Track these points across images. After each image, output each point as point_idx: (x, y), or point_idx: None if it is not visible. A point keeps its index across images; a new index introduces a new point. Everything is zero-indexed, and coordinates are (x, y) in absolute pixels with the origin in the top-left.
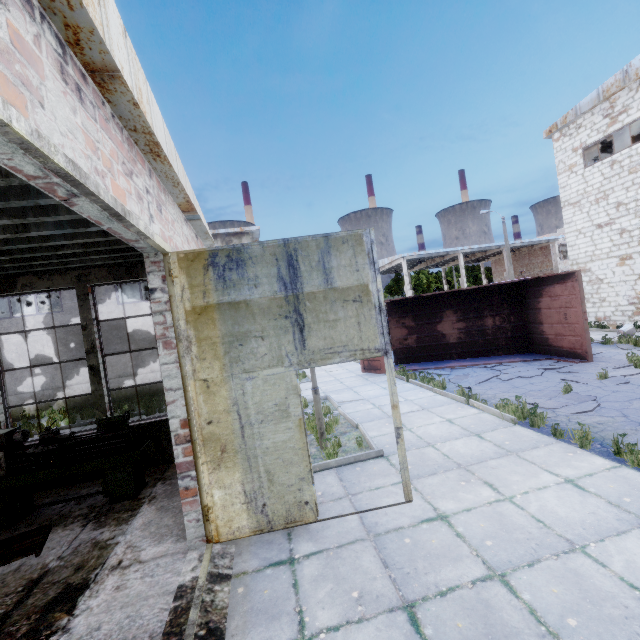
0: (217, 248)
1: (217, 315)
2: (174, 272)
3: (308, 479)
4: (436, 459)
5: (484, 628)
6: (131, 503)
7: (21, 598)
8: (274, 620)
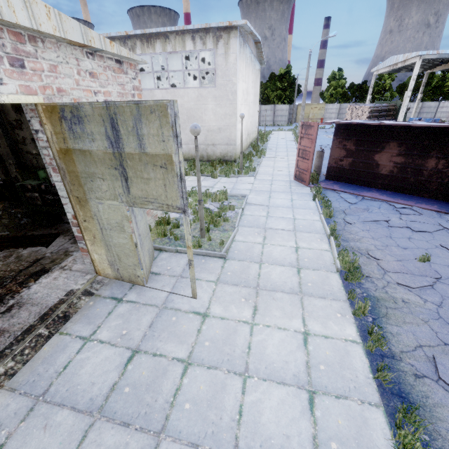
0: (63, 104)
1: (74, 157)
2: (43, 120)
3: (138, 266)
4: (250, 275)
5: (150, 381)
6: None
7: (29, 266)
8: (88, 324)
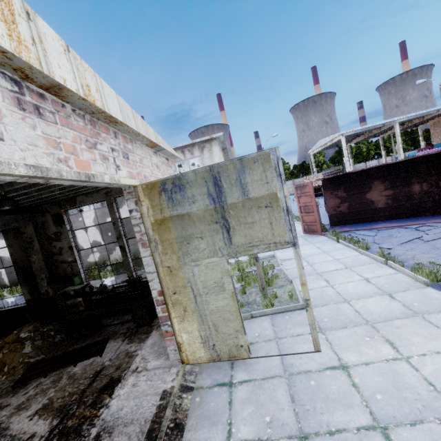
0: (165, 178)
1: (171, 224)
2: (141, 198)
3: (241, 331)
4: (348, 314)
5: None
6: (147, 328)
7: (91, 382)
8: (213, 426)
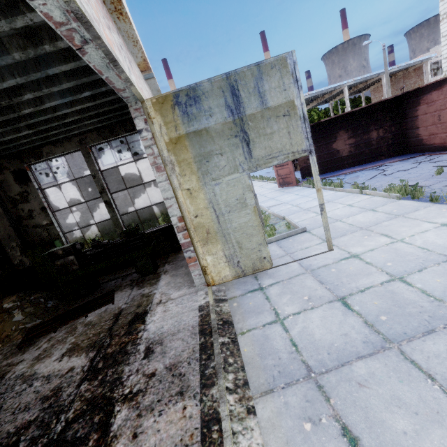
0: (178, 90)
1: (187, 142)
2: (151, 114)
3: (264, 244)
4: (344, 227)
5: (392, 302)
6: (154, 275)
7: (114, 321)
8: (260, 314)
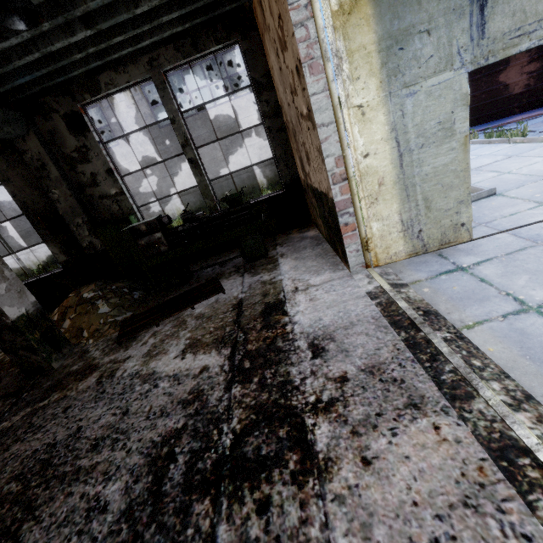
0: None
1: (371, 9)
2: None
3: (467, 201)
4: None
5: None
6: (266, 260)
7: (237, 313)
8: (484, 301)
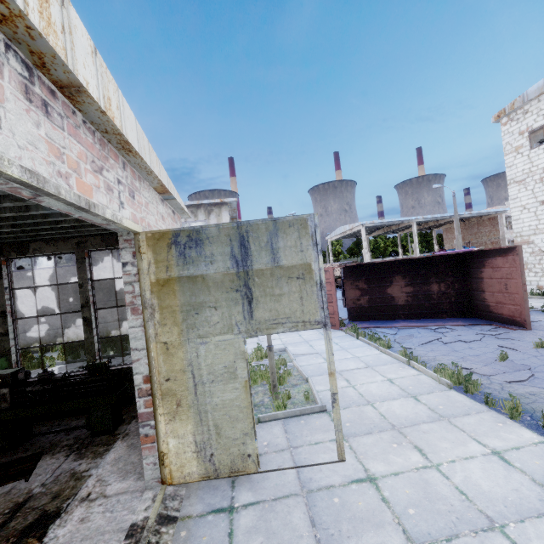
0: (179, 229)
1: (177, 287)
2: (142, 249)
3: (251, 434)
4: (373, 418)
5: None
6: (108, 438)
7: (6, 520)
8: None
